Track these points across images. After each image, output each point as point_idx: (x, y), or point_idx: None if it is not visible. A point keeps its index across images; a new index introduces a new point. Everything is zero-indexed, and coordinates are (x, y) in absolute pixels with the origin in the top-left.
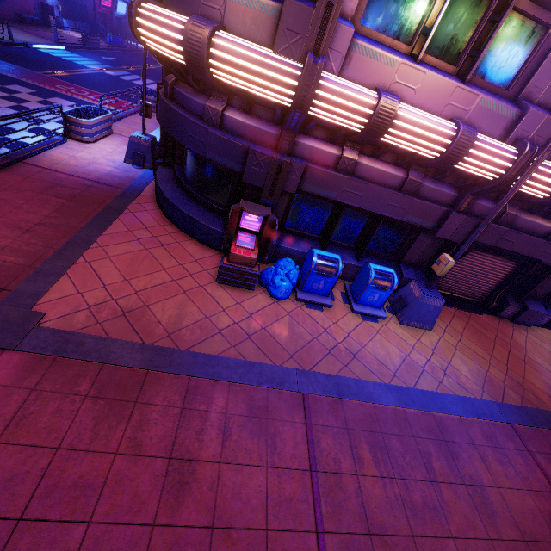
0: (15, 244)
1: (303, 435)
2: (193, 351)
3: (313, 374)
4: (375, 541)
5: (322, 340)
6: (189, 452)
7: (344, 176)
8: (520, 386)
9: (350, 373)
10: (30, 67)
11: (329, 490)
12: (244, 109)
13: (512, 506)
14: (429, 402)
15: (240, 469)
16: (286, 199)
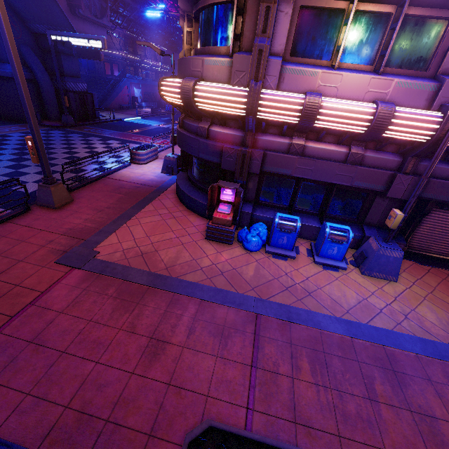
0: (93, 217)
1: (251, 341)
2: (180, 278)
3: (268, 302)
4: (299, 429)
5: (281, 280)
6: (164, 337)
7: (295, 156)
8: None
9: (303, 305)
10: (121, 130)
11: (264, 382)
12: (221, 124)
13: None
14: (381, 337)
15: (196, 354)
16: (256, 179)
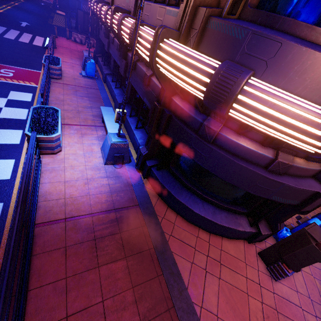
0: None
1: None
2: None
3: None
4: None
5: None
6: None
7: None
8: None
9: None
10: None
11: None
12: (314, 162)
13: None
14: None
15: None
16: None
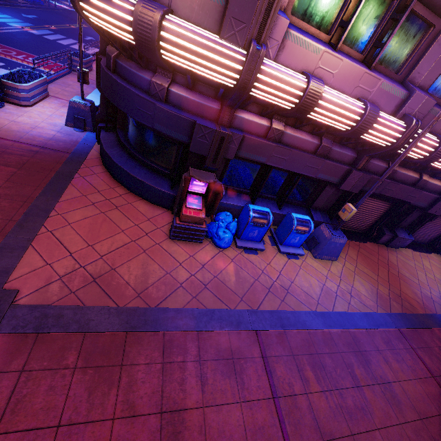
0: None
1: (262, 367)
2: (162, 307)
3: (261, 312)
4: None
5: (262, 281)
6: (176, 403)
7: (273, 144)
8: (399, 298)
9: (287, 306)
10: None
11: (289, 411)
12: (189, 86)
13: (409, 394)
14: (344, 321)
15: (220, 409)
16: (223, 162)
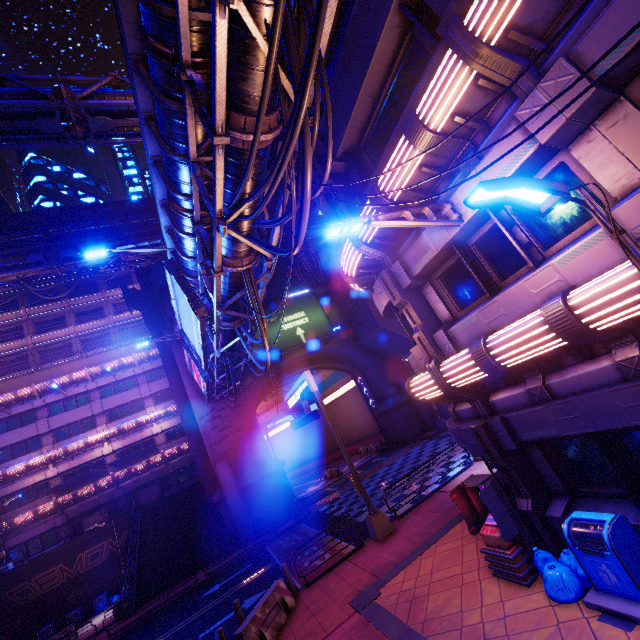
0: (399, 549)
1: None
2: (427, 639)
3: None
4: None
5: None
6: None
7: (539, 407)
8: None
9: None
10: None
11: None
12: (455, 402)
13: None
14: None
15: None
16: (539, 454)
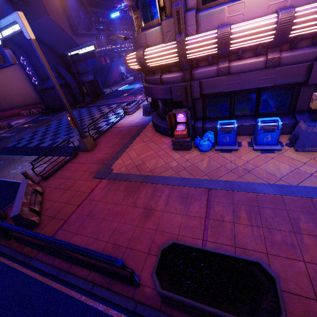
0: (108, 151)
1: (205, 205)
2: (159, 175)
3: (217, 181)
4: (238, 250)
5: (227, 166)
6: (152, 207)
7: (223, 77)
8: None
9: (243, 179)
10: (117, 97)
11: (214, 226)
12: (167, 72)
13: None
14: (309, 192)
15: (171, 214)
16: (200, 102)
